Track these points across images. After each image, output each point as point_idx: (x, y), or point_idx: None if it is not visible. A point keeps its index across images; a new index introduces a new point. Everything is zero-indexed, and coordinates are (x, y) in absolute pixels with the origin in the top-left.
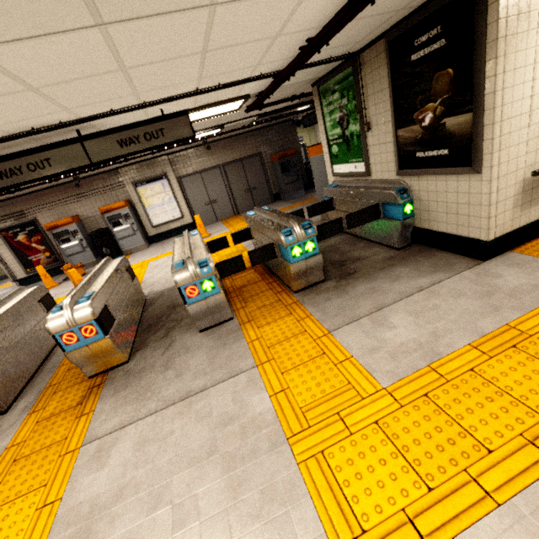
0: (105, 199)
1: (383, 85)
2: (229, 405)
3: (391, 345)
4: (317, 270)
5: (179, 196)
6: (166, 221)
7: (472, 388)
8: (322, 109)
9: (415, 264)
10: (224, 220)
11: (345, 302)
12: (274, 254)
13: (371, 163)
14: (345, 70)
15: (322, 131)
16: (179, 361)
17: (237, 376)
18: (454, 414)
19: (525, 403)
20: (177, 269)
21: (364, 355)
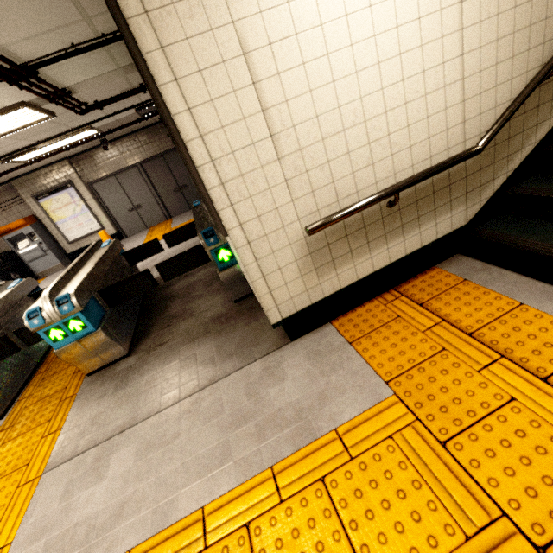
0: (6, 217)
1: None
2: None
3: (64, 525)
4: (108, 347)
5: (94, 205)
6: (83, 235)
7: None
8: None
9: (227, 336)
10: (153, 226)
11: (109, 406)
12: None
13: None
14: None
15: None
16: None
17: None
18: None
19: None
20: None
21: (23, 543)
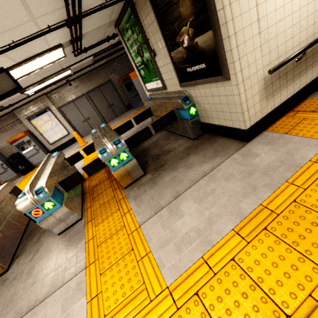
0: (11, 133)
1: (152, 17)
2: (58, 315)
3: (178, 236)
4: (136, 170)
5: (62, 120)
6: (58, 139)
7: (232, 282)
8: (126, 44)
9: (203, 151)
10: None
11: (154, 194)
12: (104, 164)
13: (164, 80)
14: (127, 10)
15: (131, 61)
16: (39, 267)
17: (70, 281)
18: (216, 317)
19: (273, 299)
20: (19, 200)
21: (158, 249)
